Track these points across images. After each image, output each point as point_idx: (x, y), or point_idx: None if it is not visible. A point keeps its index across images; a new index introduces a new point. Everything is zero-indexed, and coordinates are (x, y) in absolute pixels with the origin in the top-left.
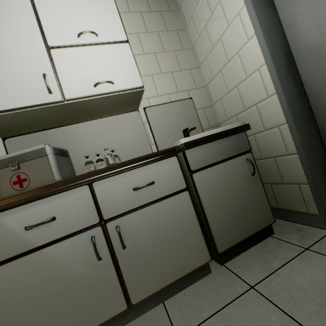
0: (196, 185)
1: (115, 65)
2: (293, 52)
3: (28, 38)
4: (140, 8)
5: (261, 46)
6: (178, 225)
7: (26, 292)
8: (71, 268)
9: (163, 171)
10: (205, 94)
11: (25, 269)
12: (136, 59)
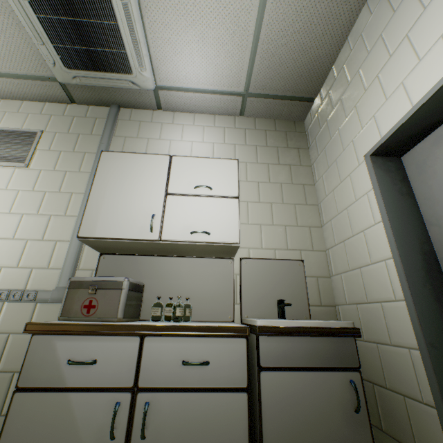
0: (262, 390)
1: (218, 217)
2: (437, 253)
3: (155, 184)
4: (268, 160)
5: (388, 236)
6: (218, 440)
7: (33, 437)
8: (81, 431)
9: (223, 352)
10: (322, 259)
11: (45, 408)
12: (248, 205)
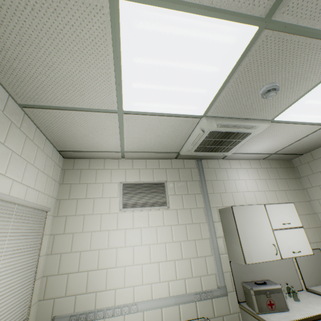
0: None
1: (299, 240)
2: None
3: (265, 224)
4: (284, 188)
5: None
6: None
7: None
8: None
9: None
10: None
11: None
12: None
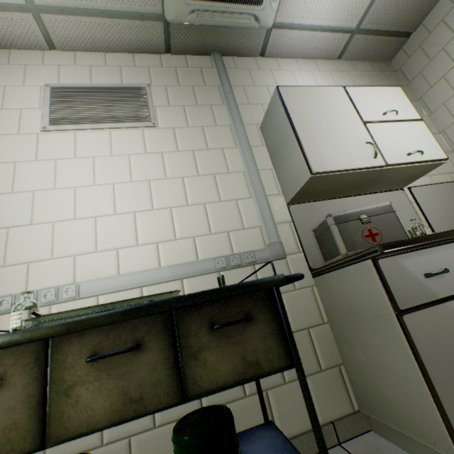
0: None
1: (417, 138)
2: None
3: (348, 115)
4: None
5: None
6: None
7: (446, 350)
8: None
9: None
10: None
11: (436, 322)
12: None
